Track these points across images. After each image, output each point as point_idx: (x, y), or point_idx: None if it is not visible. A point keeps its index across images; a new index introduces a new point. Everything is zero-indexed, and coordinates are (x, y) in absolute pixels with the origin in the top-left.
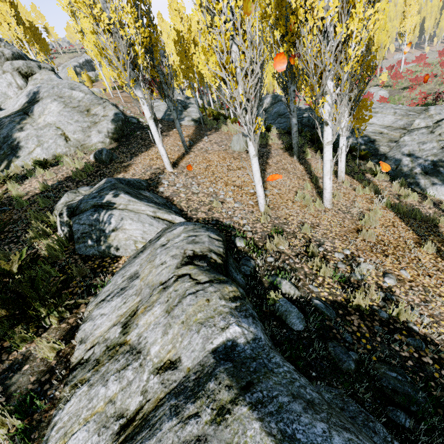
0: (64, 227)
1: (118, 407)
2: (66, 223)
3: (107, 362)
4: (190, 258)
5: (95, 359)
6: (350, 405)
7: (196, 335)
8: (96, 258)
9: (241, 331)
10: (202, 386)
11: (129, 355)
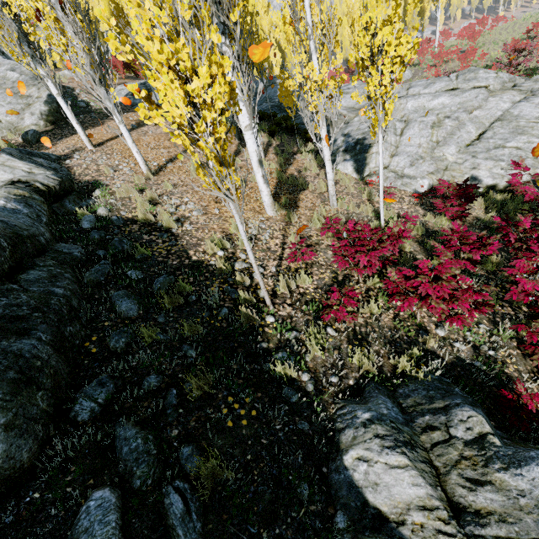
0: None
1: None
2: None
3: None
4: (14, 182)
5: None
6: (74, 247)
7: None
8: None
9: (4, 203)
10: None
11: None
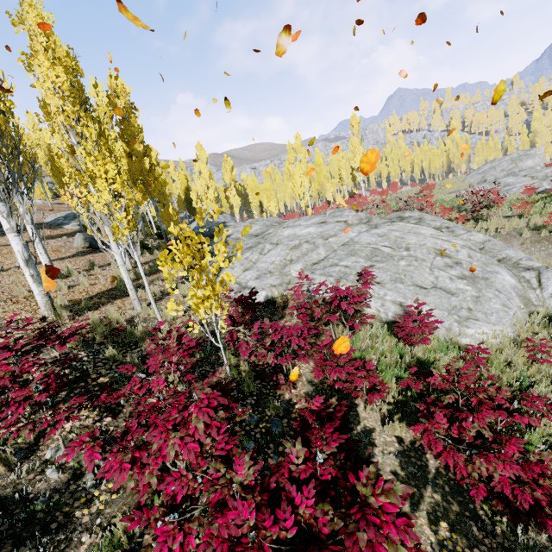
0: None
1: None
2: None
3: None
4: None
5: None
6: None
7: None
8: None
9: None
10: None
11: None
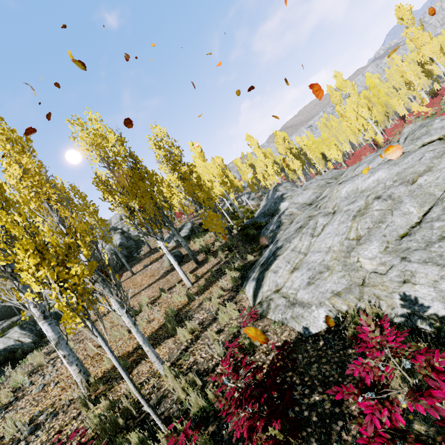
0: None
1: None
2: None
3: None
4: None
5: None
6: None
7: None
8: None
9: None
10: None
11: None
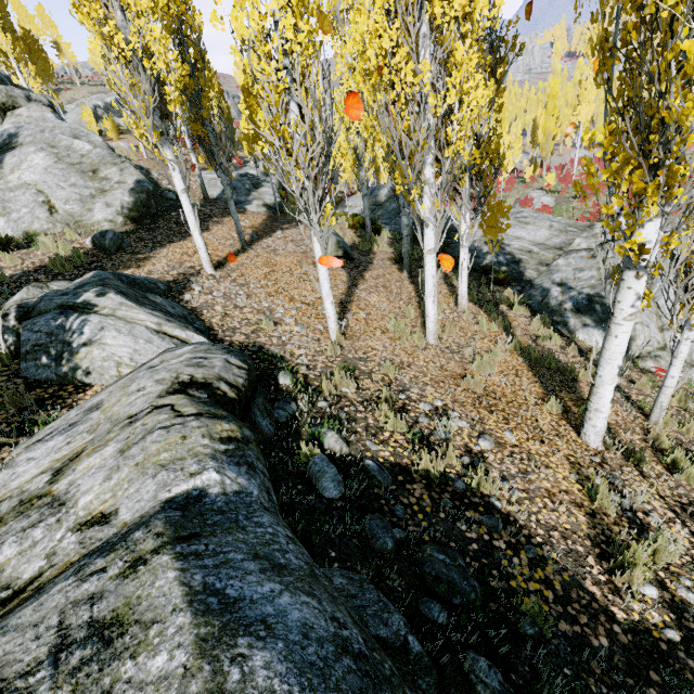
0: (8, 336)
1: (7, 576)
2: (12, 329)
3: (12, 520)
4: (183, 385)
5: None
6: (368, 593)
7: (151, 480)
8: (52, 384)
9: (219, 479)
10: (125, 537)
11: (47, 509)
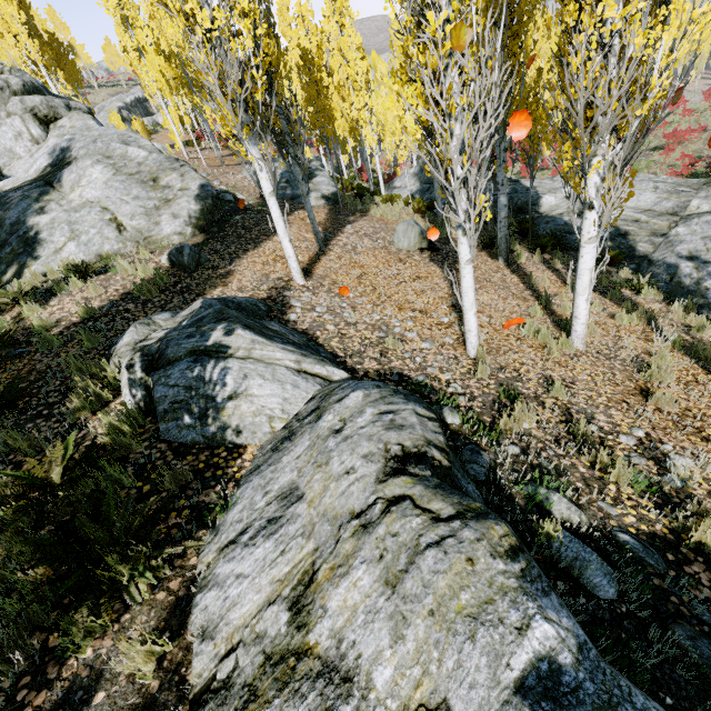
0: (135, 390)
1: None
2: (139, 381)
3: (275, 696)
4: (399, 460)
5: (244, 684)
6: None
7: (470, 646)
8: (200, 449)
9: (556, 635)
10: None
11: (325, 685)
